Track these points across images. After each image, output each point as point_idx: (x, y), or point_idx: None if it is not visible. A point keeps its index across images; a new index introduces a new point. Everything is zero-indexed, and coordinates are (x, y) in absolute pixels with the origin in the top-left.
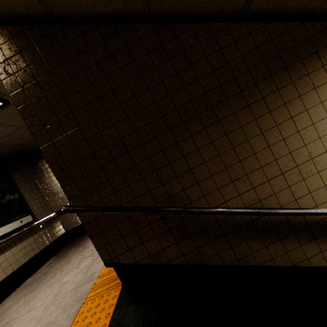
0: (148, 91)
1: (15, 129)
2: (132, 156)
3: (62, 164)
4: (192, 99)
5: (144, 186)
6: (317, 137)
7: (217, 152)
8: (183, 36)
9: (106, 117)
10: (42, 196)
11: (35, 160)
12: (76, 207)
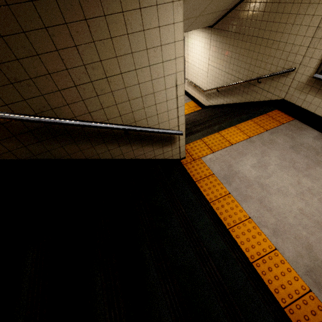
0: None
1: None
2: None
3: None
4: None
5: None
6: (113, 55)
7: None
8: None
9: None
10: None
11: None
12: None
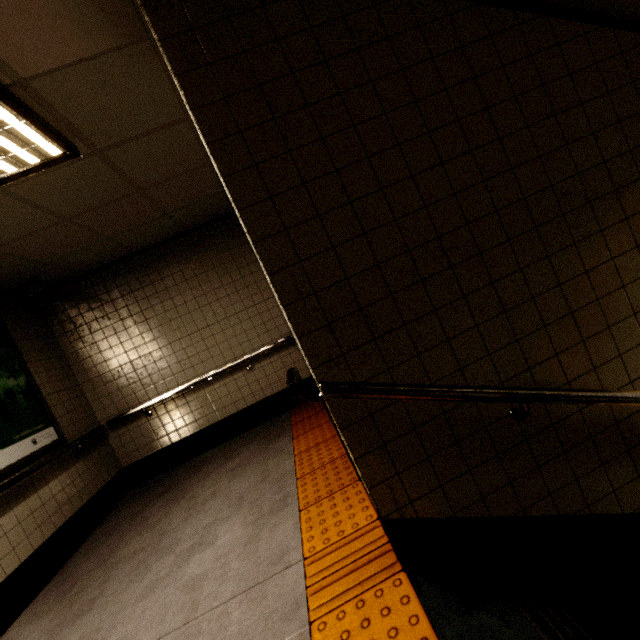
0: (500, 144)
1: (52, 222)
2: (458, 277)
3: (305, 284)
4: (580, 171)
5: (479, 344)
6: None
7: (621, 280)
8: (569, 45)
9: (411, 188)
10: (73, 385)
11: (62, 302)
12: (351, 383)
